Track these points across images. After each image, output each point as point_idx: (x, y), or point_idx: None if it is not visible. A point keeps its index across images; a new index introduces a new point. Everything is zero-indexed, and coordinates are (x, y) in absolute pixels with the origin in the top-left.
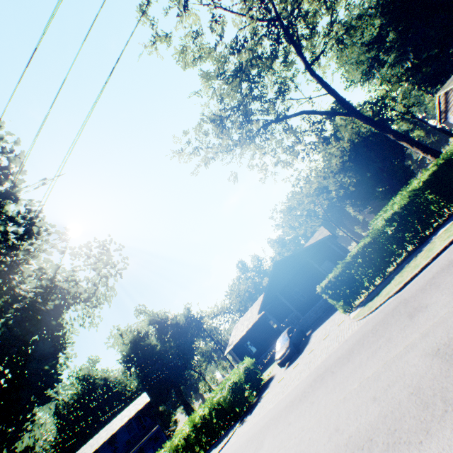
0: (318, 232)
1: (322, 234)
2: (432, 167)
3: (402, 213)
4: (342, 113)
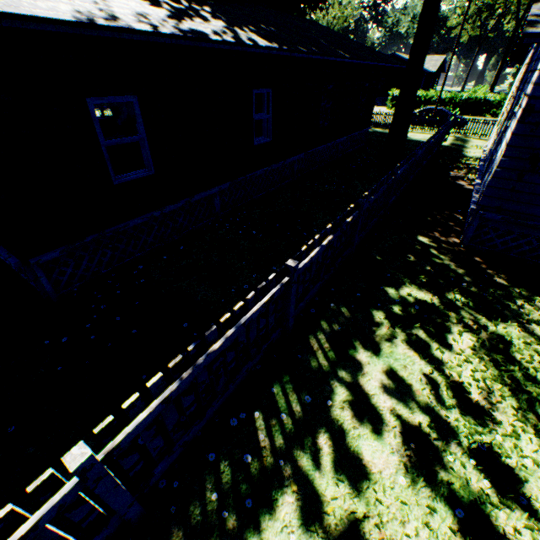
0: (438, 58)
1: (435, 63)
2: (470, 95)
3: (442, 98)
4: (517, 19)
